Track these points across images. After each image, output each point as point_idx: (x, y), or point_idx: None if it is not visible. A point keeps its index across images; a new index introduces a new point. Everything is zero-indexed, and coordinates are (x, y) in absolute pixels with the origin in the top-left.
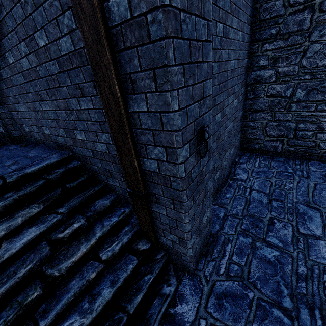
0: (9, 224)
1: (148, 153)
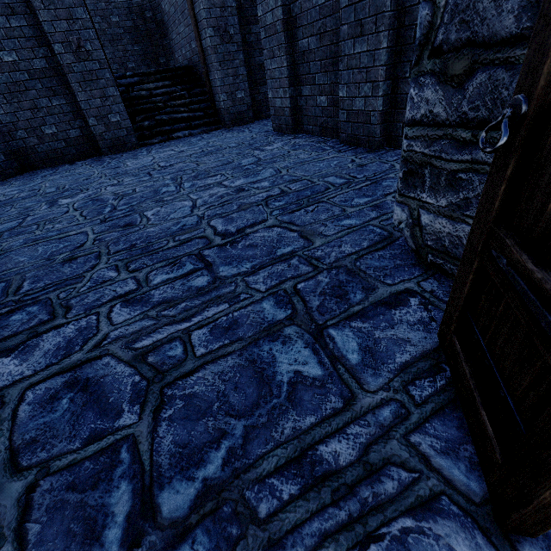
0: (157, 84)
1: (202, 36)
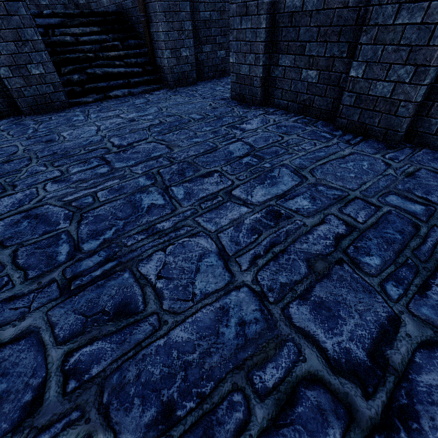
0: (83, 29)
1: None
